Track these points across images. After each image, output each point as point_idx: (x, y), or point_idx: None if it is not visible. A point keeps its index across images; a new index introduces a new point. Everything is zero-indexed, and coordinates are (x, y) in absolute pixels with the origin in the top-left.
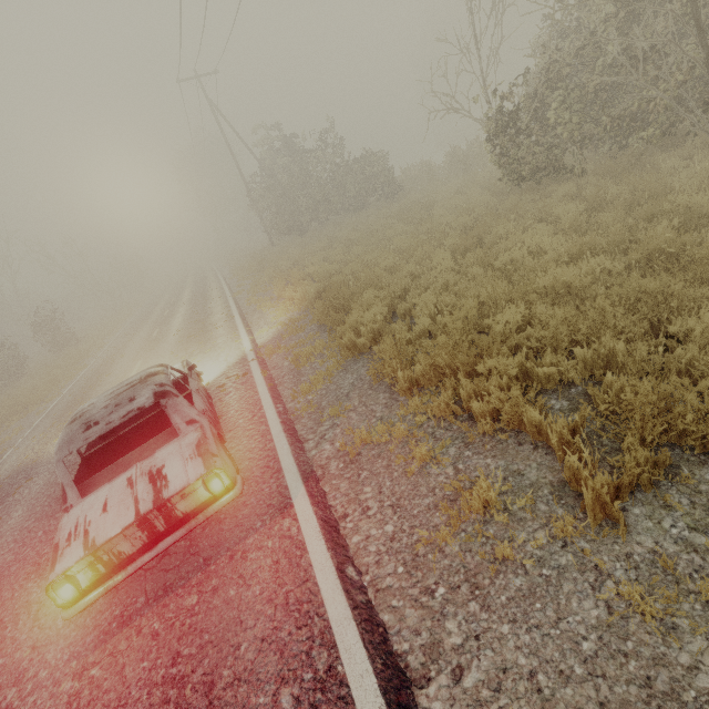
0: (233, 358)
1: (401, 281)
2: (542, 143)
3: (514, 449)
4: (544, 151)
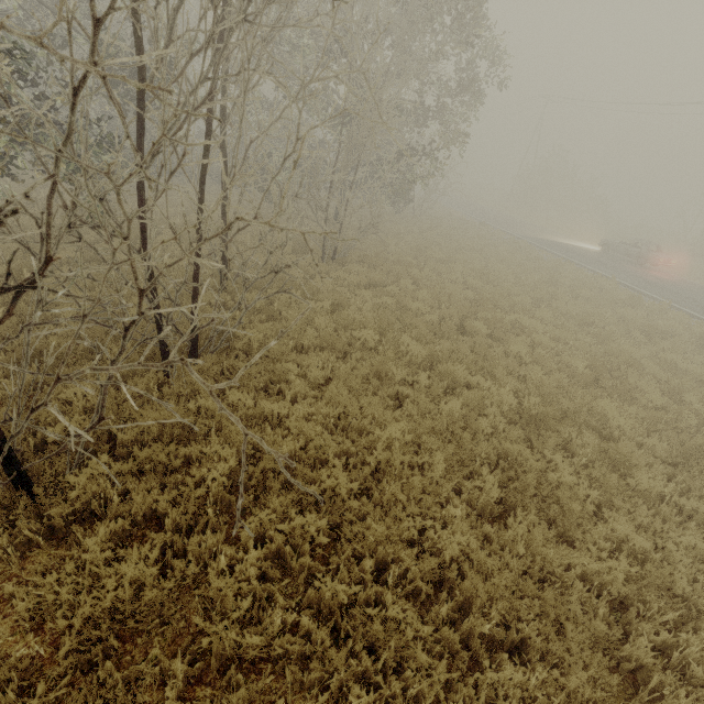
0: (599, 248)
1: None
2: None
3: None
4: None
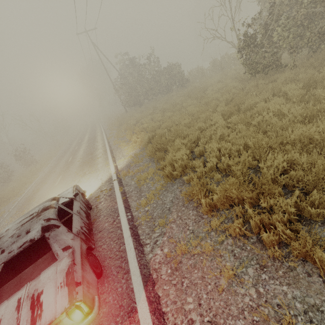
0: (105, 177)
1: (195, 133)
2: (268, 51)
3: (305, 279)
4: (270, 56)
